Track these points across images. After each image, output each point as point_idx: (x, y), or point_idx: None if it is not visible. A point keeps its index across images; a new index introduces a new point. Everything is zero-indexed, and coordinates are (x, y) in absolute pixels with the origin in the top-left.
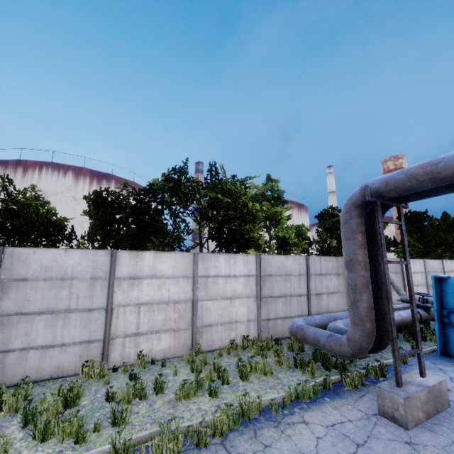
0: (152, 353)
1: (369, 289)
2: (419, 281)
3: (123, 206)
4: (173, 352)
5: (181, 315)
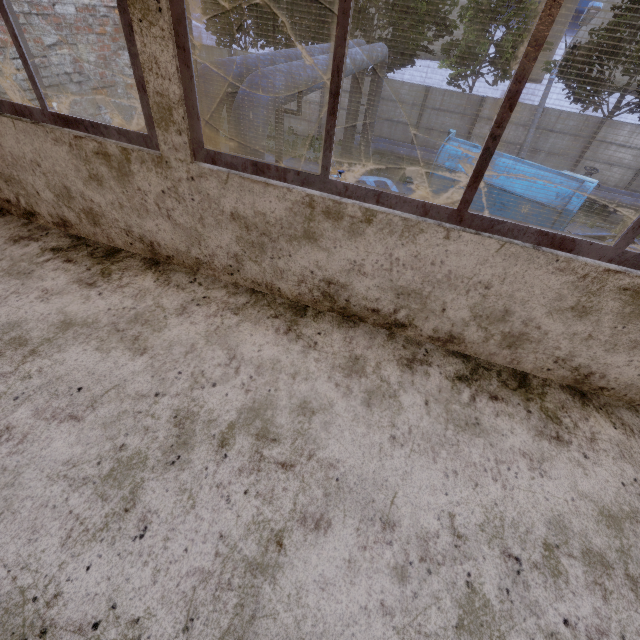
0: (297, 131)
1: (350, 118)
2: (624, 160)
3: (302, 4)
4: (307, 134)
5: (313, 113)
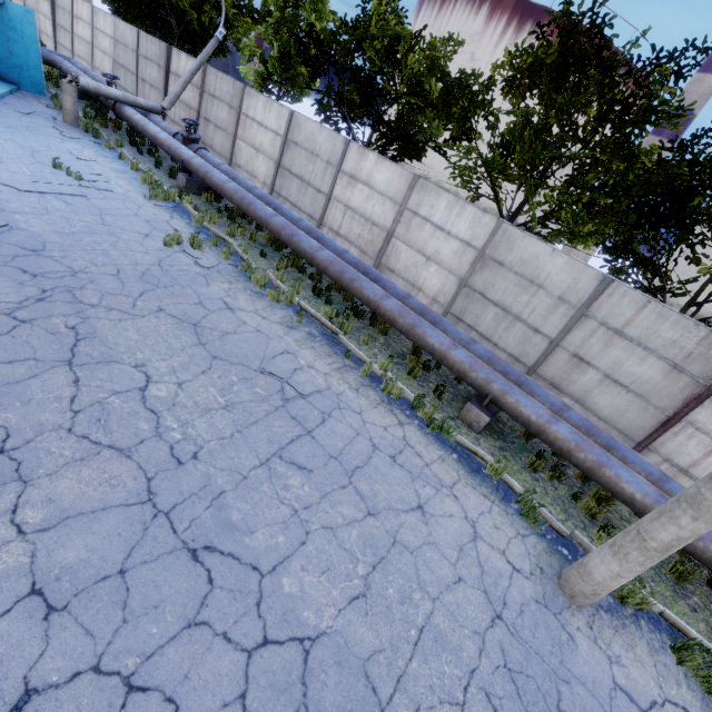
0: None
1: None
2: (265, 145)
3: None
4: None
5: (89, 54)
